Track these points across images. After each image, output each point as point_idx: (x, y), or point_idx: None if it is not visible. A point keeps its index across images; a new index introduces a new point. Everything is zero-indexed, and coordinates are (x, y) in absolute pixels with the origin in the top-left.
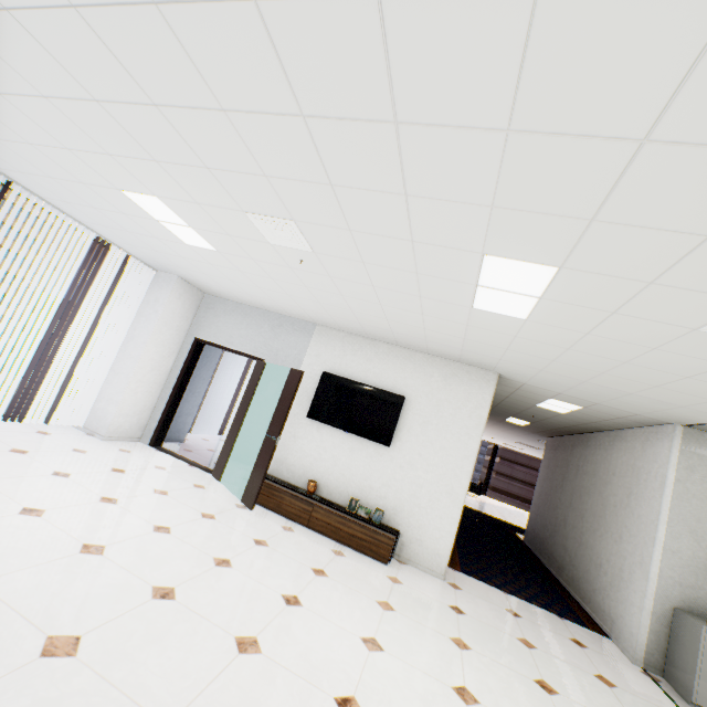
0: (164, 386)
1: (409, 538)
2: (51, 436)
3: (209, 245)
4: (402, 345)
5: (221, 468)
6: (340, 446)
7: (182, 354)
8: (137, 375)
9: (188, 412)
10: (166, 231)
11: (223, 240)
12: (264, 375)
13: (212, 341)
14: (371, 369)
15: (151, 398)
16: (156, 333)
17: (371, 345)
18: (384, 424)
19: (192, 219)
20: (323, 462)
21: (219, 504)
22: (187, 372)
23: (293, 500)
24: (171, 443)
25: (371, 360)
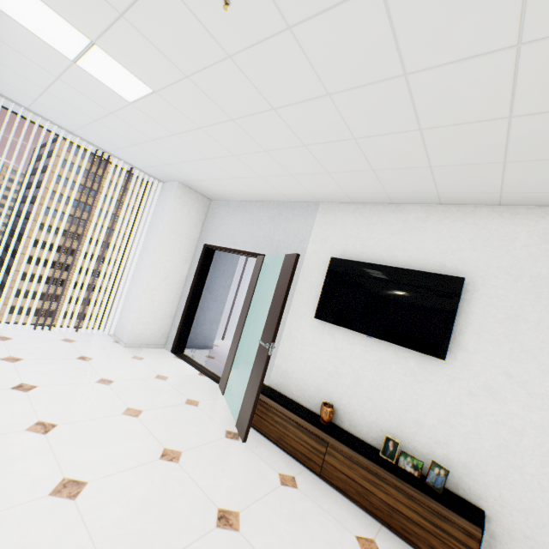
0: (181, 294)
1: (505, 529)
2: (71, 344)
3: (140, 84)
4: (448, 199)
5: (224, 380)
6: (363, 357)
7: (195, 261)
8: (150, 283)
9: (211, 320)
10: (100, 86)
11: (132, 46)
12: (265, 271)
13: (218, 245)
14: (399, 245)
15: (170, 306)
16: (164, 240)
17: (396, 212)
18: (431, 324)
19: (72, 8)
20: (339, 378)
21: (201, 431)
22: (199, 279)
23: (298, 433)
24: (197, 350)
25: (398, 233)
